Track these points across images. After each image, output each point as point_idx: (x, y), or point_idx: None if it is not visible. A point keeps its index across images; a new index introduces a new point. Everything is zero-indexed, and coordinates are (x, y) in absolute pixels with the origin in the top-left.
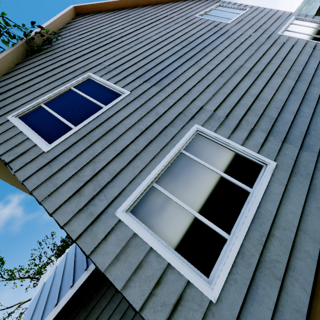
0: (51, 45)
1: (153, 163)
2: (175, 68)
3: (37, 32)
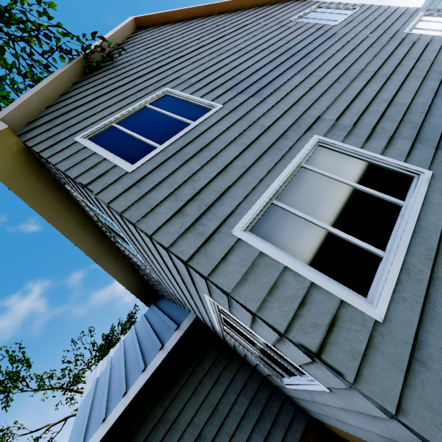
0: (112, 62)
1: (268, 179)
2: (275, 77)
3: (96, 46)
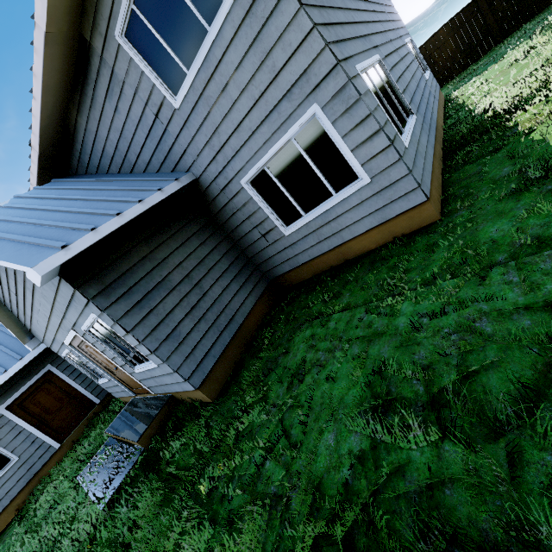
0: None
1: (363, 56)
2: None
3: None
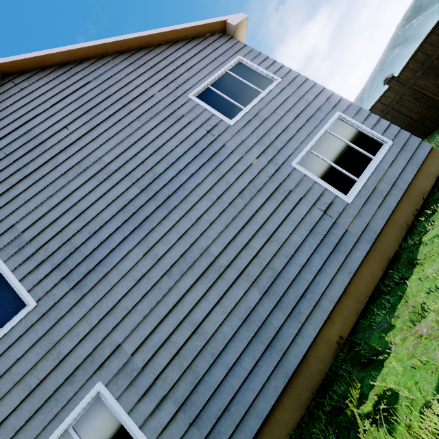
0: None
1: None
2: (113, 248)
3: None
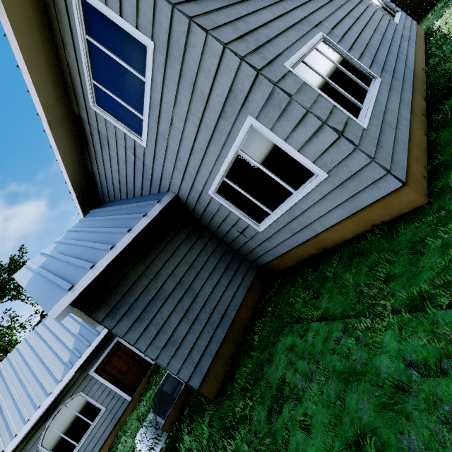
0: None
1: (298, 45)
2: None
3: None
